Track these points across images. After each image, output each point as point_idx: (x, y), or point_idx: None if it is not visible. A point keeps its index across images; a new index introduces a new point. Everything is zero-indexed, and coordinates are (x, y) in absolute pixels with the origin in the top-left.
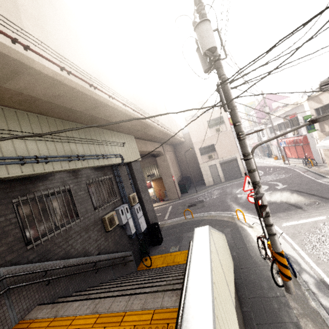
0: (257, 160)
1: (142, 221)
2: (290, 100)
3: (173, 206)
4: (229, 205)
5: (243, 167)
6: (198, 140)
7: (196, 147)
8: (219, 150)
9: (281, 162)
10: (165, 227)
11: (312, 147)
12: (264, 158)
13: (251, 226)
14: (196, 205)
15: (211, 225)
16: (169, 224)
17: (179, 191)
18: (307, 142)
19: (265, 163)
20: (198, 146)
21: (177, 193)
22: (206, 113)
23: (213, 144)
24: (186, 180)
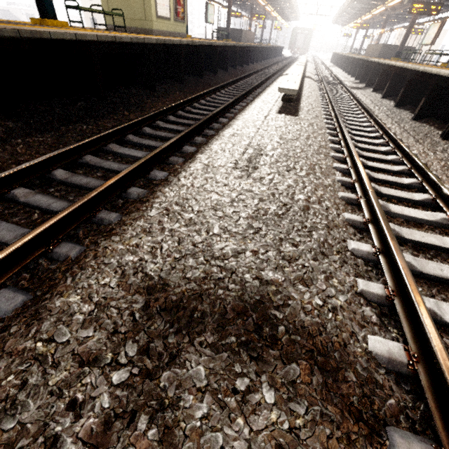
0: None
1: None
2: None
3: None
4: None
5: None
6: None
7: None
8: None
9: None
10: None
11: None
12: None
13: None
14: None
15: None
16: None
17: None
18: None
19: None
20: None
21: None
22: None
23: None
24: None
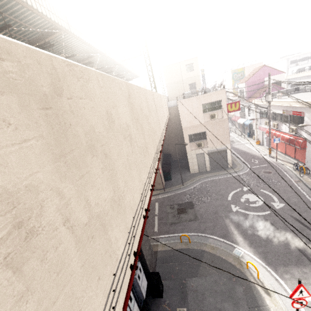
0: (236, 137)
1: (143, 283)
2: (284, 76)
3: (160, 205)
4: (227, 227)
5: (231, 158)
6: (189, 125)
7: (186, 132)
8: (210, 139)
9: (265, 152)
10: (160, 253)
11: (308, 153)
12: (243, 136)
13: (267, 290)
14: (186, 211)
15: (216, 269)
16: (163, 247)
17: (163, 179)
18: (304, 147)
19: (247, 147)
20: (188, 132)
21: (163, 186)
22: (203, 95)
23: (205, 131)
24: (169, 163)
